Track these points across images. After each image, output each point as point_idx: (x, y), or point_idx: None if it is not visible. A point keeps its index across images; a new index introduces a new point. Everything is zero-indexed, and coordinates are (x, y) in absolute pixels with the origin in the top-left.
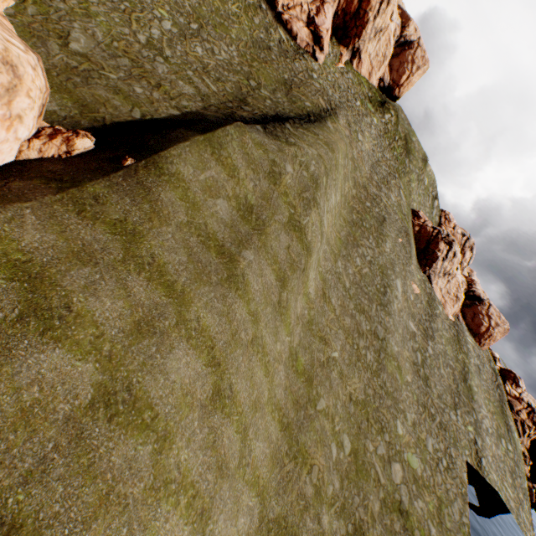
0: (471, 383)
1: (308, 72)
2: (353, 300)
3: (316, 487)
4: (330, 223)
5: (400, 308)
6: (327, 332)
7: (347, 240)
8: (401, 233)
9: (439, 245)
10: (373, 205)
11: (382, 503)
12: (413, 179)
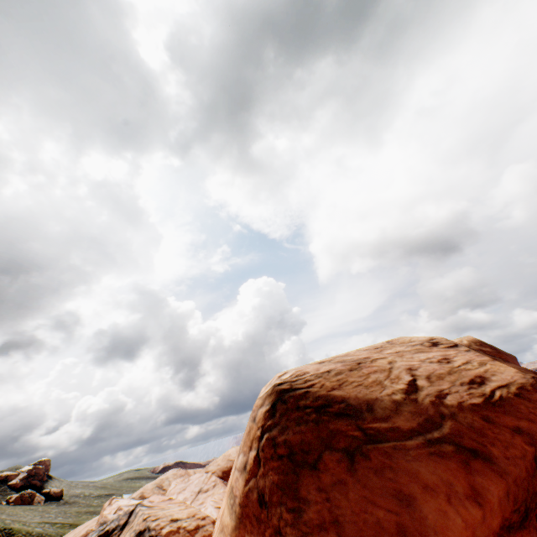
0: None
1: None
2: None
3: None
4: None
5: None
6: None
7: None
8: None
9: None
10: None
11: None
12: None
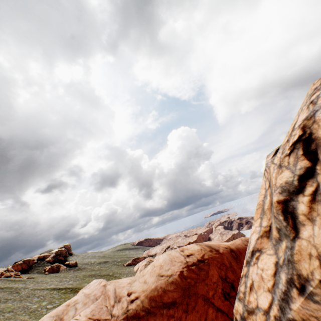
0: (3, 286)
1: None
2: None
3: None
4: None
5: None
6: None
7: None
8: None
9: None
10: None
11: None
12: None
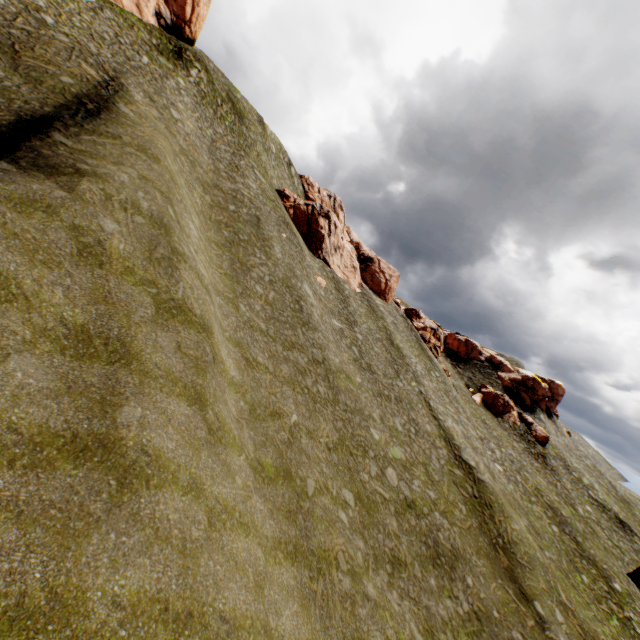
0: (397, 342)
1: (32, 13)
2: (278, 340)
3: (349, 571)
4: (206, 263)
5: (321, 314)
6: (273, 401)
7: (235, 271)
8: (281, 226)
9: (320, 222)
10: (239, 206)
11: (396, 516)
12: (261, 151)
